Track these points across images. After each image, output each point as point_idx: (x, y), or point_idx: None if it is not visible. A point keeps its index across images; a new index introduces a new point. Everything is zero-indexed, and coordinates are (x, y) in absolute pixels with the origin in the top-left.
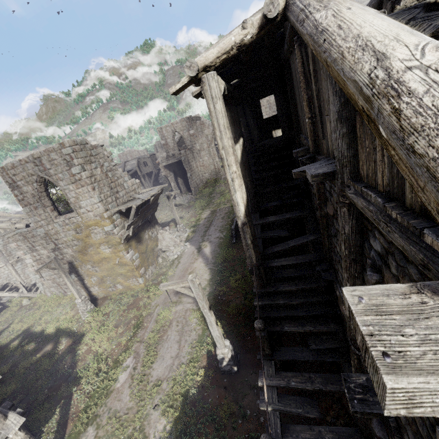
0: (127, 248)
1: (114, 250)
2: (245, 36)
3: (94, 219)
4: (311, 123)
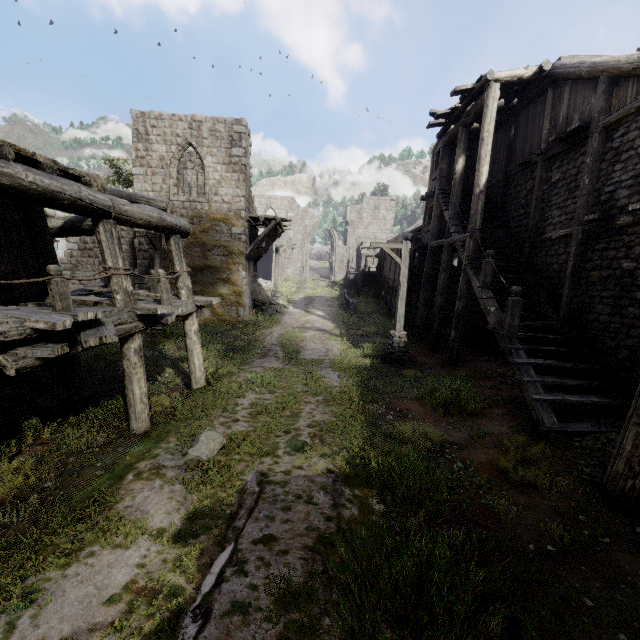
0: (244, 265)
1: (229, 260)
2: (525, 74)
3: (225, 214)
4: (549, 133)
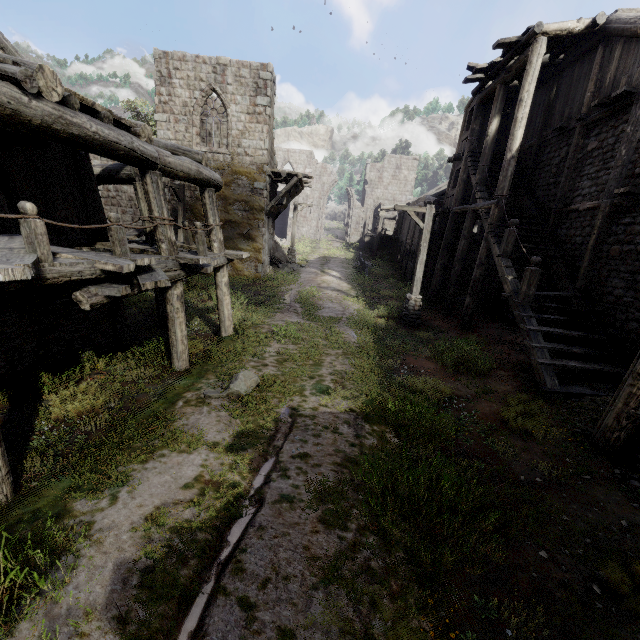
0: (264, 221)
1: (250, 216)
2: (576, 28)
3: (248, 167)
4: (592, 96)
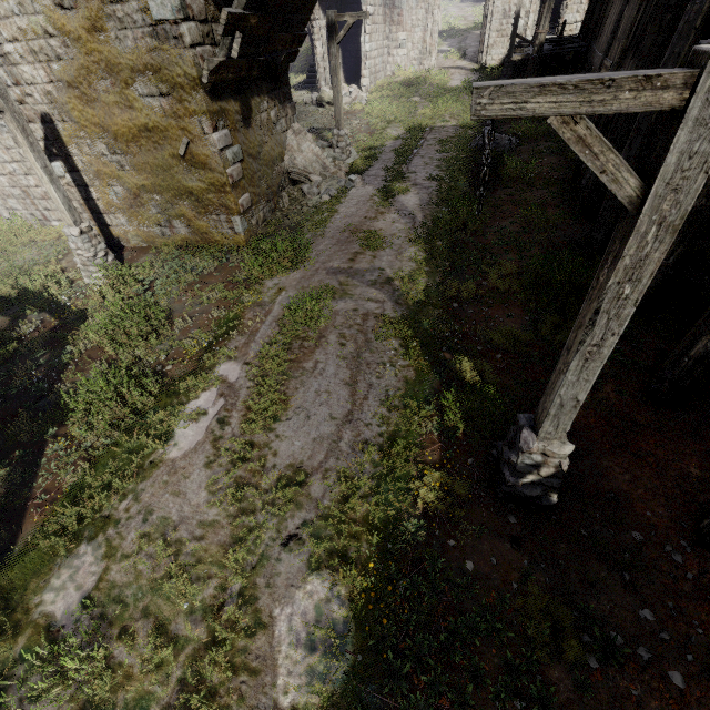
0: (214, 113)
1: (177, 108)
2: None
3: None
4: None
